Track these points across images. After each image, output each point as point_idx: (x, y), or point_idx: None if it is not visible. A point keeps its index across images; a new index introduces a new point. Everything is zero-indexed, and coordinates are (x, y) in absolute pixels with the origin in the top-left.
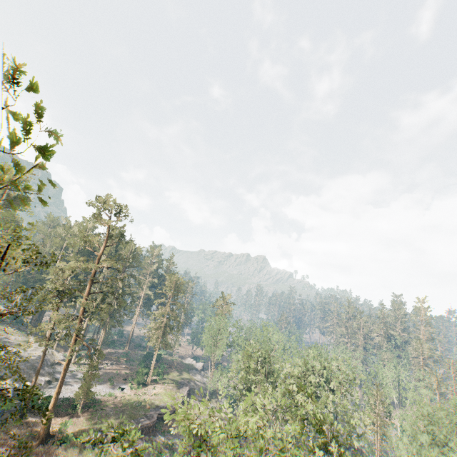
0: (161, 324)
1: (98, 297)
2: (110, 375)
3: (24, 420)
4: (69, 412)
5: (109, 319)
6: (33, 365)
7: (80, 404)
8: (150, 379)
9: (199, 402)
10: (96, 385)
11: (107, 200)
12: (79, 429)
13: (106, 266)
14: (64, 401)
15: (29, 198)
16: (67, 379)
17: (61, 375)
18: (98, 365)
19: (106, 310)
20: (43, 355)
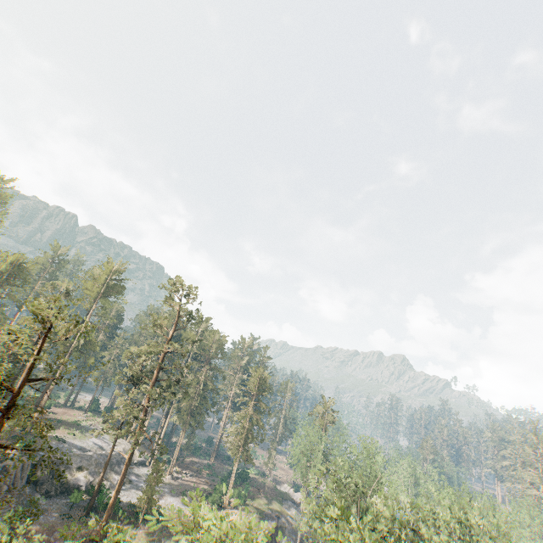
0: (243, 429)
1: (164, 385)
2: (186, 487)
3: (88, 518)
4: (132, 520)
5: (189, 418)
6: (111, 460)
7: (142, 512)
8: (227, 500)
9: None
10: (168, 496)
11: (179, 282)
12: (135, 542)
13: (172, 351)
14: (130, 507)
15: (123, 287)
16: (141, 483)
17: (123, 470)
18: (177, 473)
19: (187, 407)
20: (113, 446)
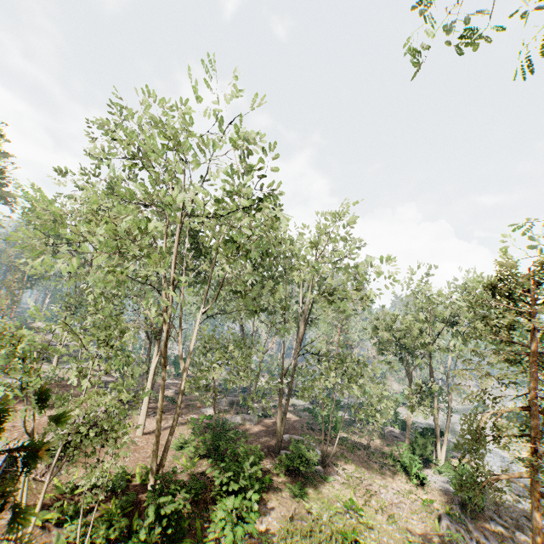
0: None
1: None
2: None
3: None
4: None
5: None
6: None
7: None
8: None
9: (45, 362)
10: None
11: None
12: None
13: None
14: None
15: None
16: None
17: None
18: None
19: None
20: None
